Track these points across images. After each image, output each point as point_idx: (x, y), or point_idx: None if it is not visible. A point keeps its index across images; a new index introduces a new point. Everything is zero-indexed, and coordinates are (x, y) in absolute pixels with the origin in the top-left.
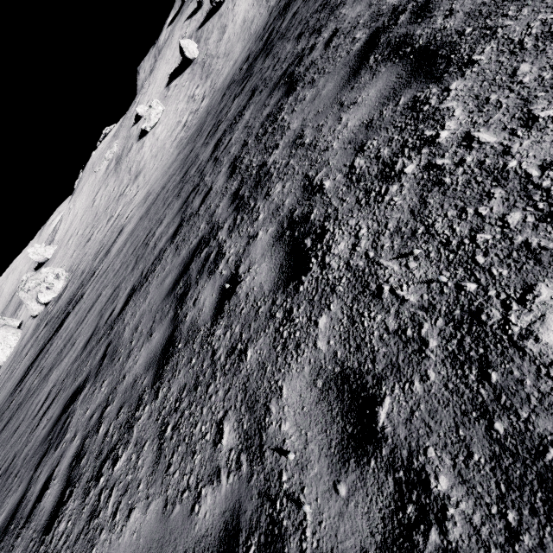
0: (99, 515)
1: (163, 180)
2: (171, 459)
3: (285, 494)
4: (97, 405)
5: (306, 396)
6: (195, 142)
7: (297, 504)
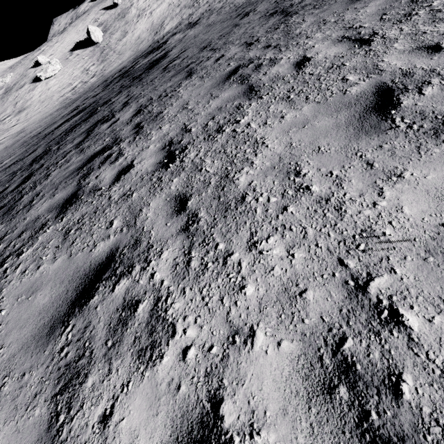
0: None
1: (36, 125)
2: None
3: None
4: None
5: None
6: (65, 110)
7: None
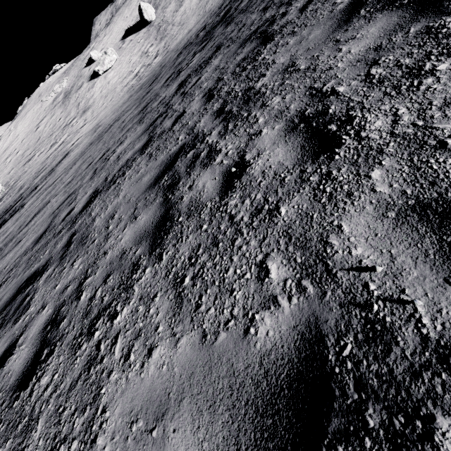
0: (102, 361)
1: (115, 115)
2: (199, 300)
3: (379, 298)
4: (70, 279)
5: (377, 226)
6: (151, 86)
7: (400, 302)
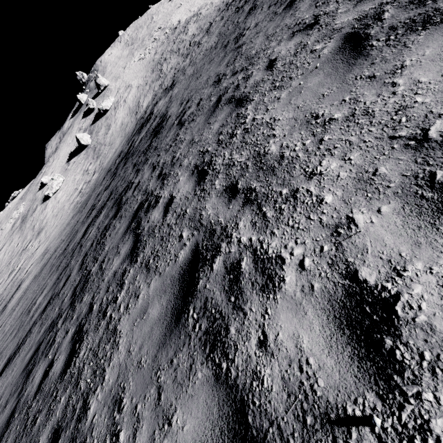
0: None
1: (57, 241)
2: None
3: None
4: None
5: None
6: (81, 214)
7: None
